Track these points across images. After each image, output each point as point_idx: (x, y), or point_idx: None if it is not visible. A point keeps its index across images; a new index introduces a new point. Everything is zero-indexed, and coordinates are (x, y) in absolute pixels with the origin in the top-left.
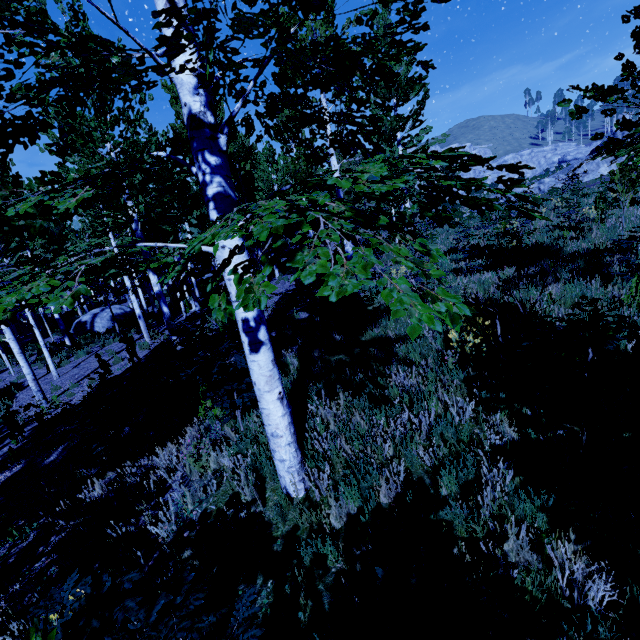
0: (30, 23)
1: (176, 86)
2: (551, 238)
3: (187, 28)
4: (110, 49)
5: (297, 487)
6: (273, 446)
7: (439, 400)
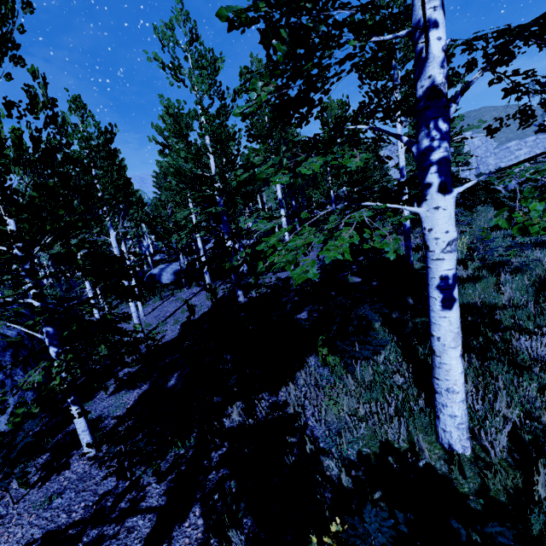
0: (374, 1)
1: (428, 60)
2: None
3: (443, 8)
4: (396, 27)
5: (464, 444)
6: (445, 401)
7: None
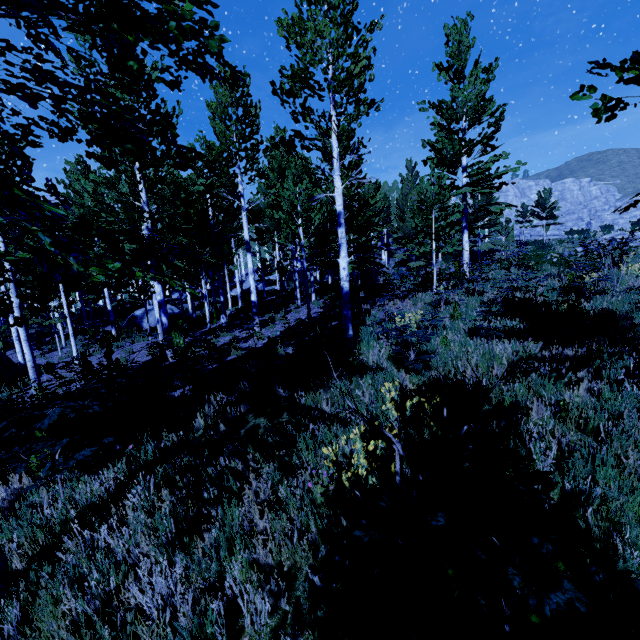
0: None
1: None
2: (632, 306)
3: None
4: None
5: None
6: None
7: (257, 561)
